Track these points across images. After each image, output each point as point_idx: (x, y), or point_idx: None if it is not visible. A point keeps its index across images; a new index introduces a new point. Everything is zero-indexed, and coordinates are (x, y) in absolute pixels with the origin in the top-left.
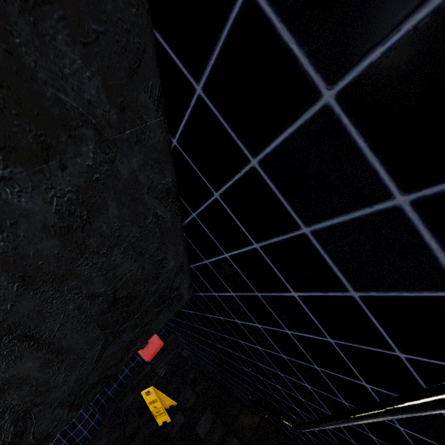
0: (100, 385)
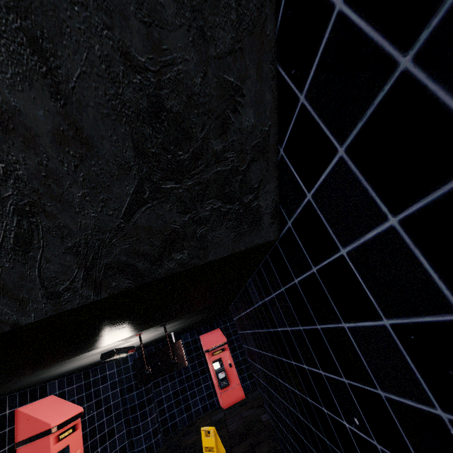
0: (128, 278)
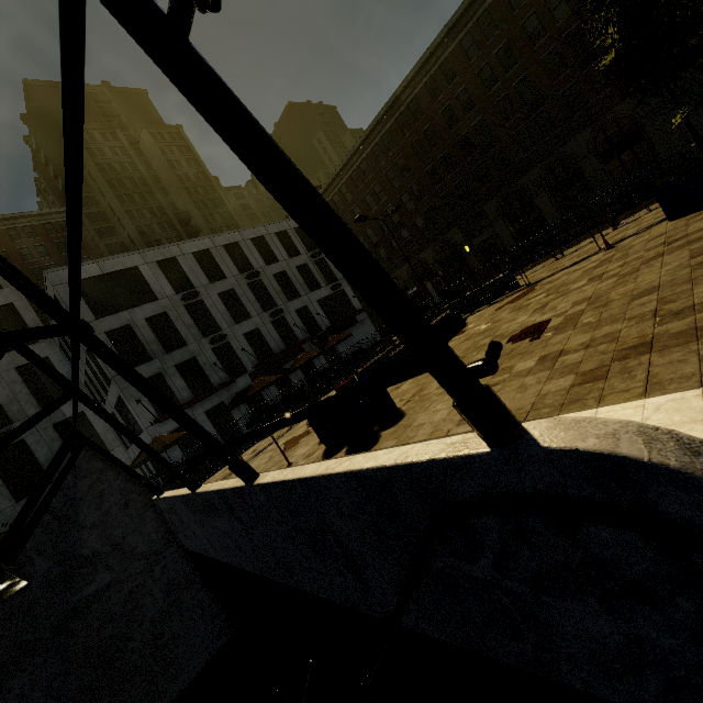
0: None
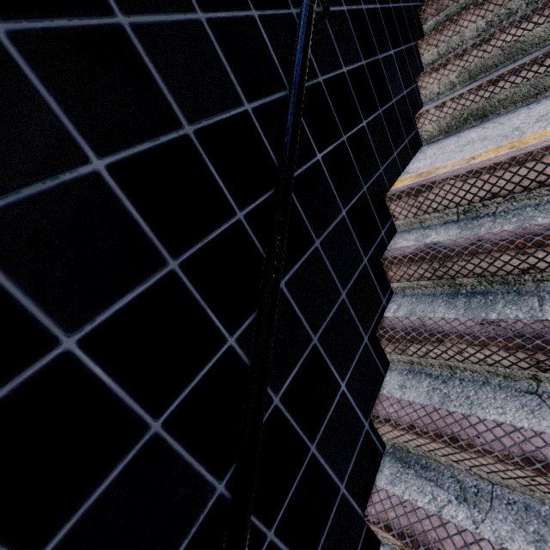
0: None
